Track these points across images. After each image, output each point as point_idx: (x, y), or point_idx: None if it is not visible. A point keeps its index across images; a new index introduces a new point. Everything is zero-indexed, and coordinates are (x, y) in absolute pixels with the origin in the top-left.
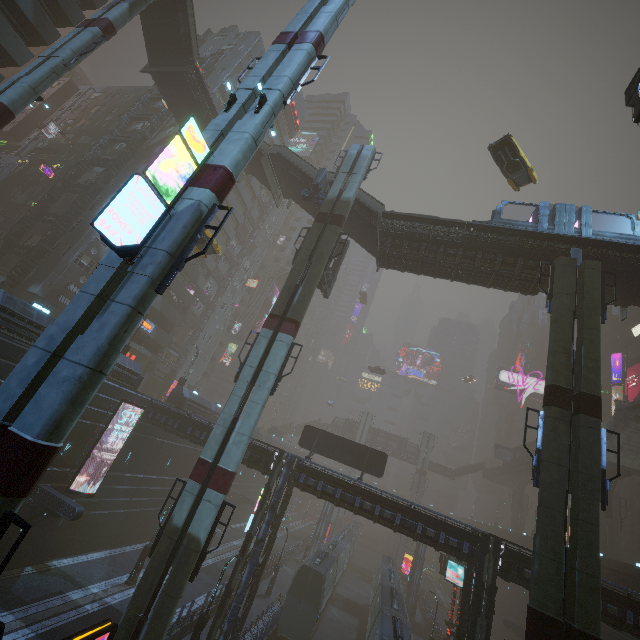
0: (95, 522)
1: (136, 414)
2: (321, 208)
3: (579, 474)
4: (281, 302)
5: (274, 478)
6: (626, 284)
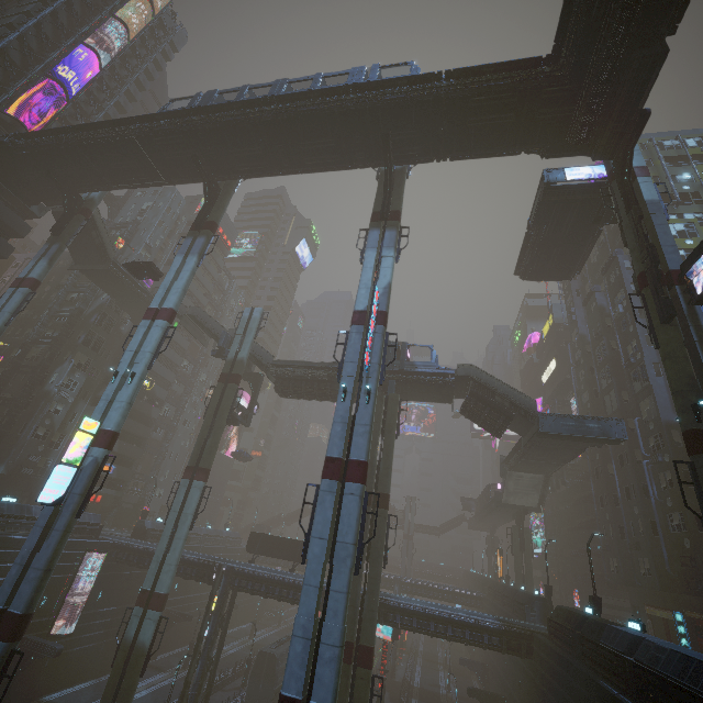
0: (77, 657)
1: (101, 557)
2: (223, 369)
3: (371, 548)
4: (195, 455)
5: (216, 587)
6: (438, 393)
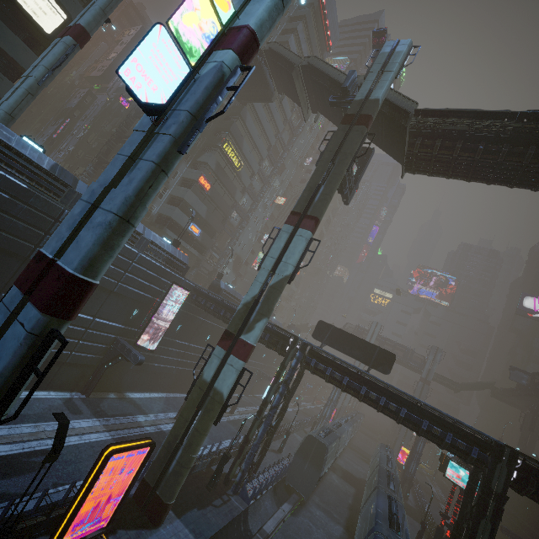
0: (155, 371)
1: (184, 295)
2: (348, 110)
3: None
4: (303, 201)
5: (288, 359)
6: None
